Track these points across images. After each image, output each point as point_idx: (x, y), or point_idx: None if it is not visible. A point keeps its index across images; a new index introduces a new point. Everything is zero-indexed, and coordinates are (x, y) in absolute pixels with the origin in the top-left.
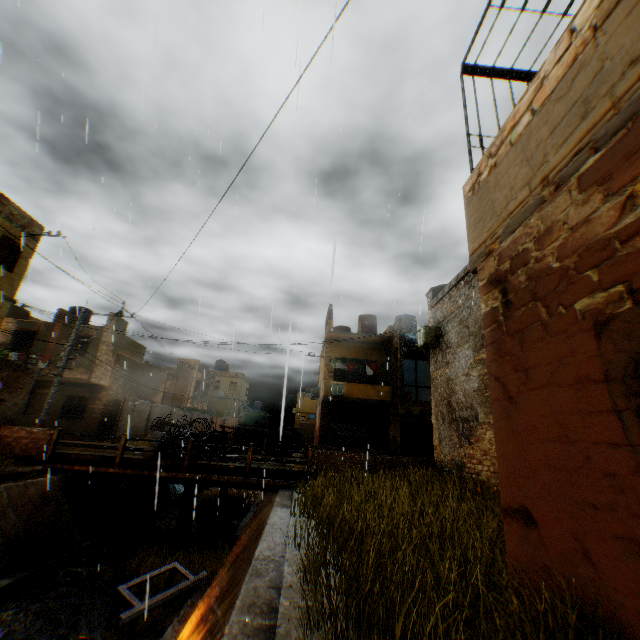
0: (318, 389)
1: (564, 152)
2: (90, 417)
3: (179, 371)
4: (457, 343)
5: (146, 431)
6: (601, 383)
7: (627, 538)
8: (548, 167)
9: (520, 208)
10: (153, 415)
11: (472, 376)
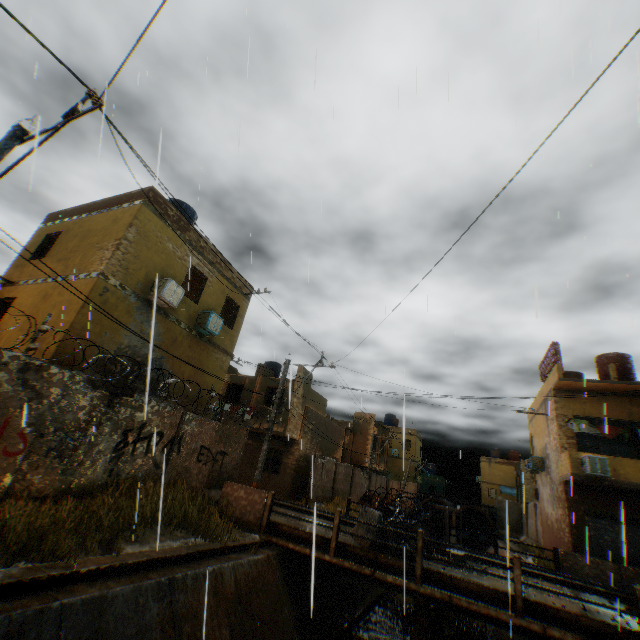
0: (540, 459)
1: None
2: (284, 472)
3: (355, 425)
4: None
5: (332, 492)
6: None
7: None
8: None
9: None
10: (338, 474)
11: None
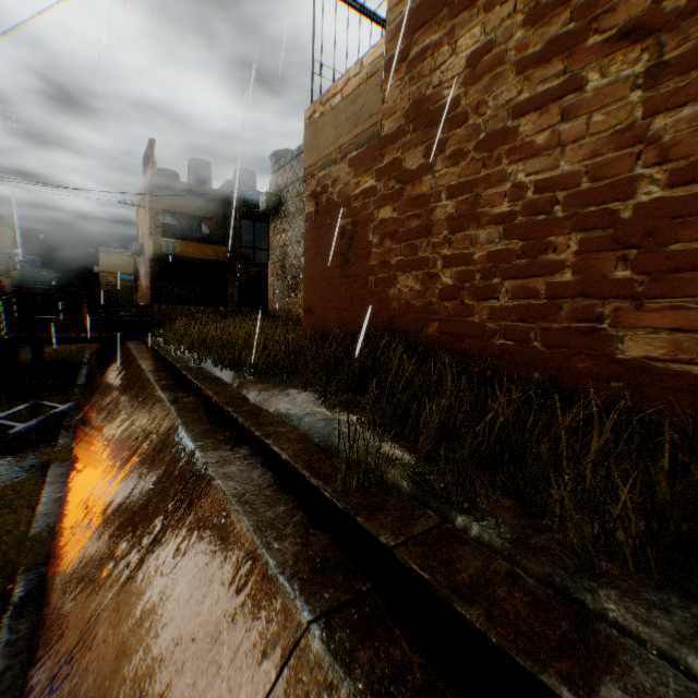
0: (141, 246)
1: (348, 140)
2: None
3: None
4: (294, 214)
5: None
6: (340, 256)
7: (336, 308)
8: (342, 142)
9: (329, 157)
10: None
11: (302, 244)
